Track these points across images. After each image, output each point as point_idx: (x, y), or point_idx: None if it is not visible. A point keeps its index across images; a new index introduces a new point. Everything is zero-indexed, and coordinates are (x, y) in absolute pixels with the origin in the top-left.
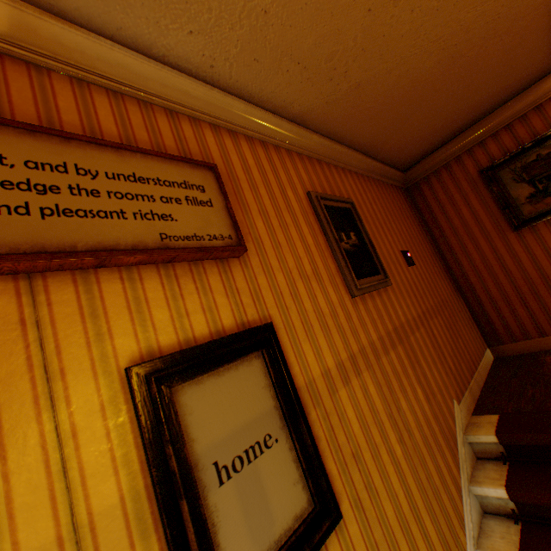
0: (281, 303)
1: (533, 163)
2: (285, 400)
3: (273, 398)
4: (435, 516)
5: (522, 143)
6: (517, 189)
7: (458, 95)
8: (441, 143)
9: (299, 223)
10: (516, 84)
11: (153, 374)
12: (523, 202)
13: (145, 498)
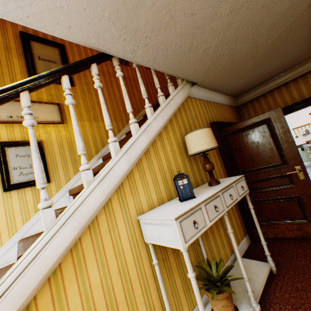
0: (71, 45)
1: None
2: (63, 60)
3: (60, 58)
4: (115, 113)
5: None
6: None
7: None
8: None
9: None
10: None
11: (25, 34)
12: None
13: (22, 52)
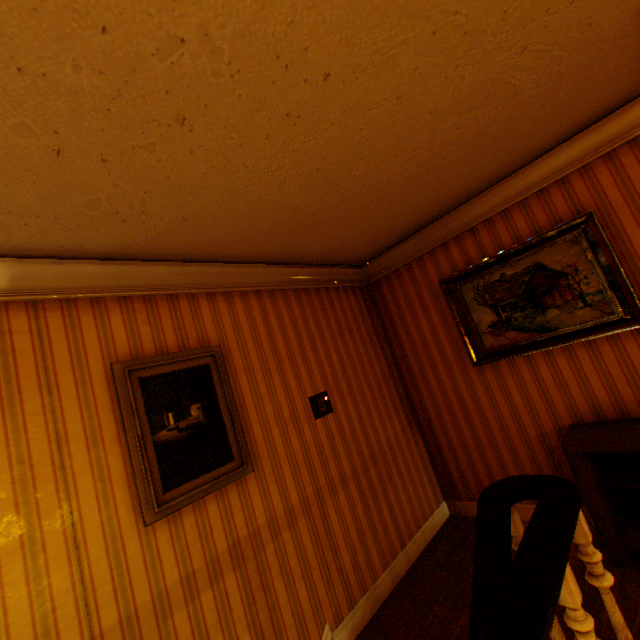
0: None
1: (497, 283)
2: None
3: None
4: None
5: (487, 254)
6: (480, 313)
7: (378, 204)
8: (397, 239)
9: (65, 427)
10: (468, 185)
11: None
12: (486, 331)
13: None
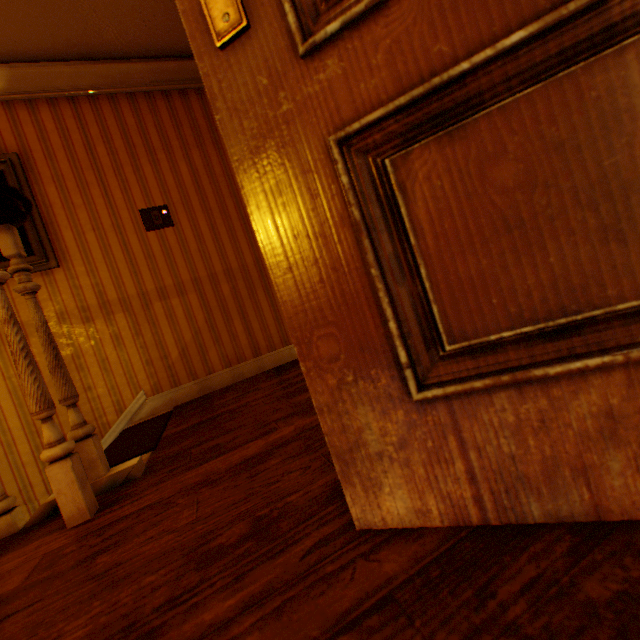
0: None
1: None
2: None
3: None
4: (1, 481)
5: None
6: None
7: None
8: None
9: None
10: None
11: None
12: None
13: None
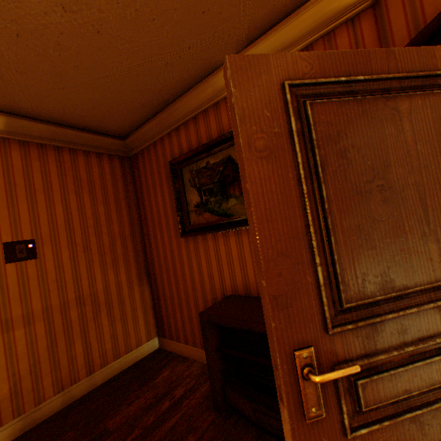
0: None
1: (204, 169)
2: None
3: None
4: None
5: (202, 143)
6: (192, 194)
7: (63, 59)
8: (142, 117)
9: None
10: (176, 68)
11: None
12: (193, 210)
13: None
